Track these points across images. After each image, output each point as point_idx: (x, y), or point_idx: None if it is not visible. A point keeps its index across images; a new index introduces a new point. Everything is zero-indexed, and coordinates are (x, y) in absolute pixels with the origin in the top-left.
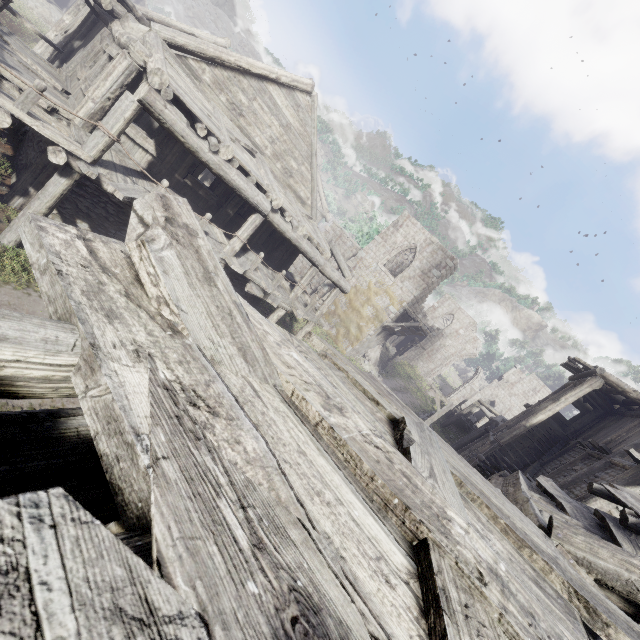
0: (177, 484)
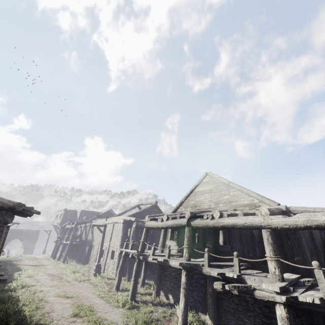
0: None
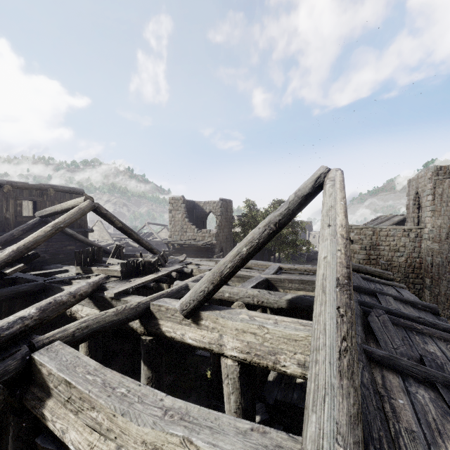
0: None
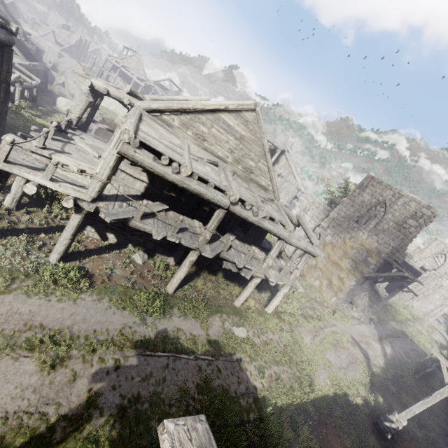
0: None
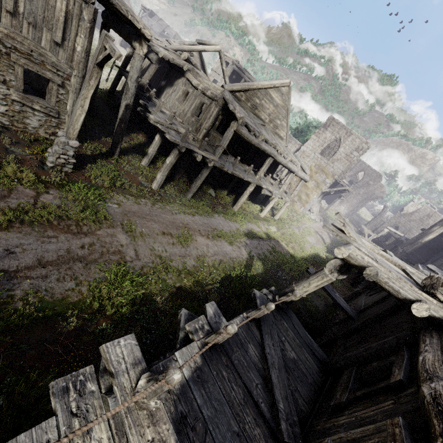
0: (380, 261)
